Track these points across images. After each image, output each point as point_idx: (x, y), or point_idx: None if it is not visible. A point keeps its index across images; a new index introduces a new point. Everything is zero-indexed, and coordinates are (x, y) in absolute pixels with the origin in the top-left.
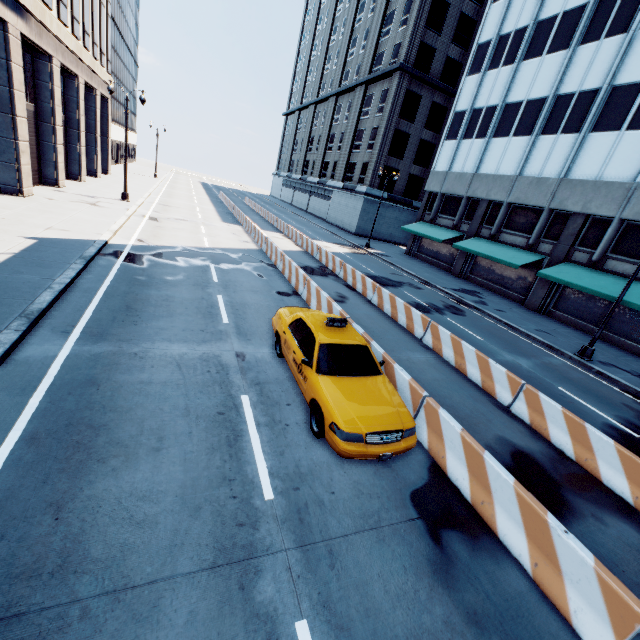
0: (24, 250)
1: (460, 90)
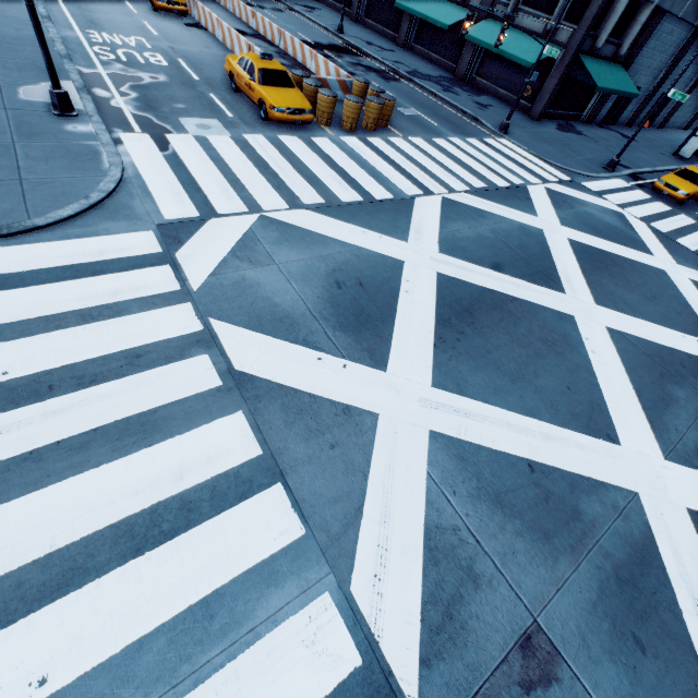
0: None
1: None
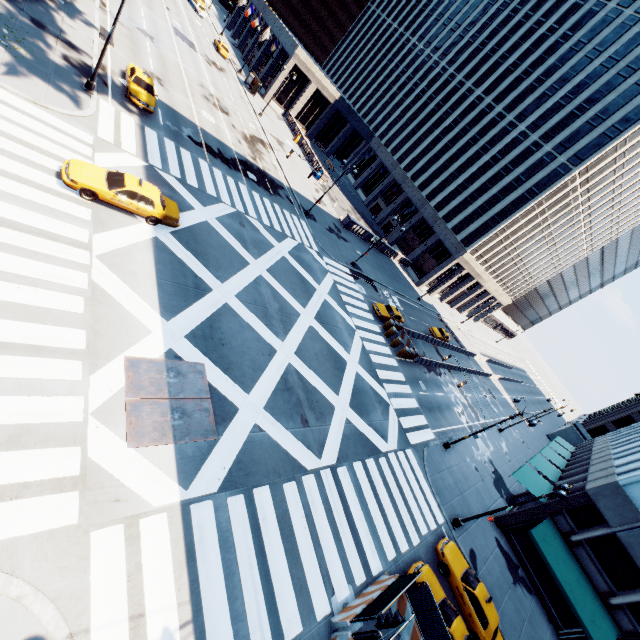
0: (430, 304)
1: None
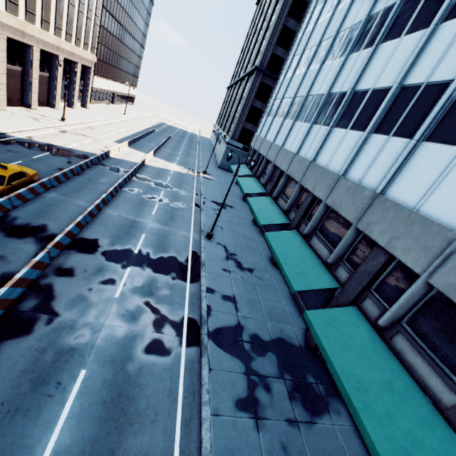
0: None
1: (276, 87)
